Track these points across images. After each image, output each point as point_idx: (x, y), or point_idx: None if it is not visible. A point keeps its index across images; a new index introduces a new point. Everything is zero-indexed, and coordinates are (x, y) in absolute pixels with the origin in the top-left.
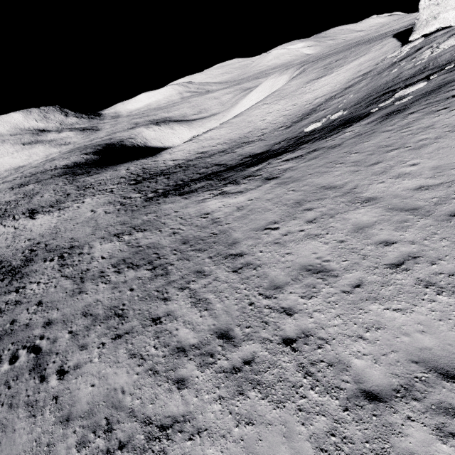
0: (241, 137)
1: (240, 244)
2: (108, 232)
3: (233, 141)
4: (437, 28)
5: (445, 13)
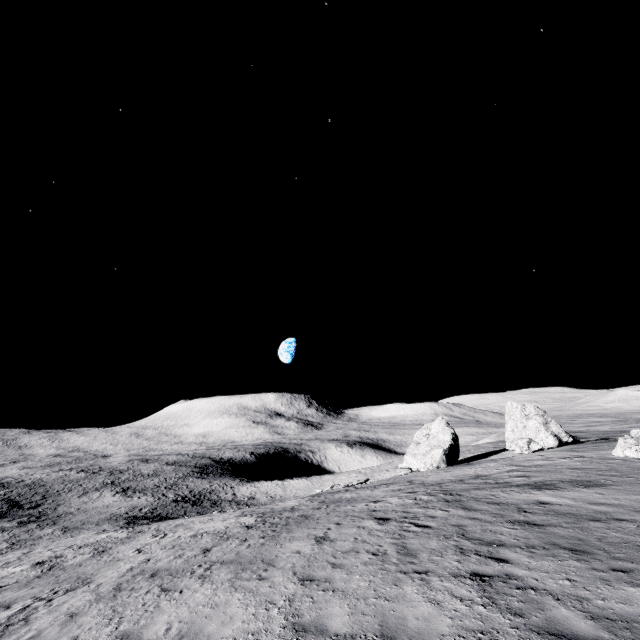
0: (284, 498)
1: (16, 551)
2: (73, 524)
3: (275, 499)
4: (408, 467)
5: (406, 455)
